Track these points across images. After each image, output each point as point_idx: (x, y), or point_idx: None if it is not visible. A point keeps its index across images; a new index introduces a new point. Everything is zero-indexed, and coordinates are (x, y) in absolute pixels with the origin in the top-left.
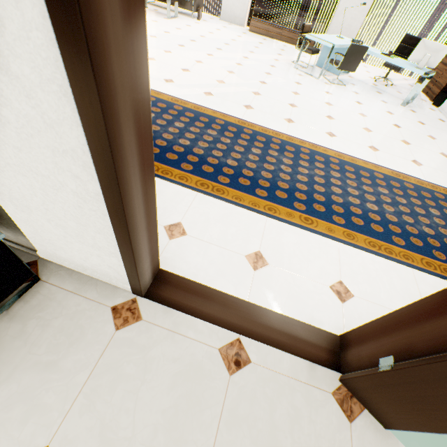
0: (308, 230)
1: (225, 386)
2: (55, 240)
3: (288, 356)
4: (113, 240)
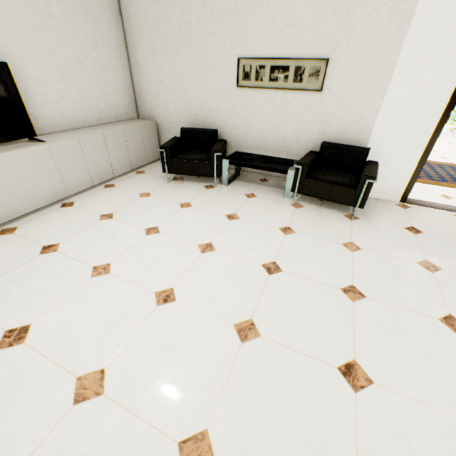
0: None
1: None
2: None
3: None
4: (413, 165)
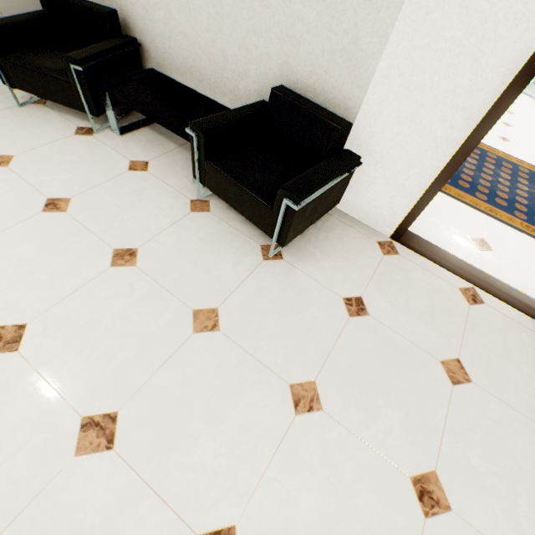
0: (529, 236)
1: (466, 309)
2: (359, 182)
3: (514, 310)
4: (425, 180)
